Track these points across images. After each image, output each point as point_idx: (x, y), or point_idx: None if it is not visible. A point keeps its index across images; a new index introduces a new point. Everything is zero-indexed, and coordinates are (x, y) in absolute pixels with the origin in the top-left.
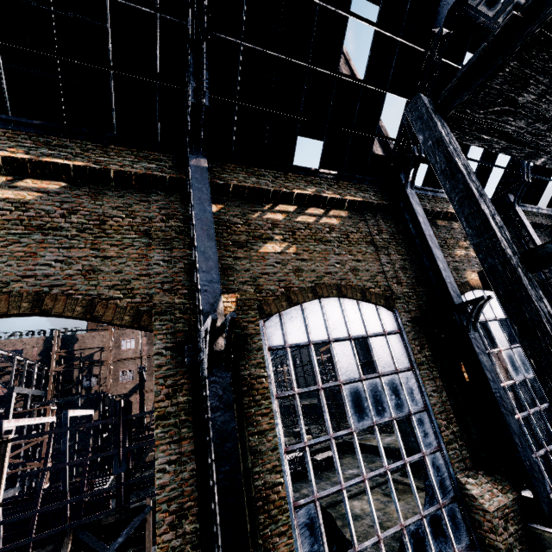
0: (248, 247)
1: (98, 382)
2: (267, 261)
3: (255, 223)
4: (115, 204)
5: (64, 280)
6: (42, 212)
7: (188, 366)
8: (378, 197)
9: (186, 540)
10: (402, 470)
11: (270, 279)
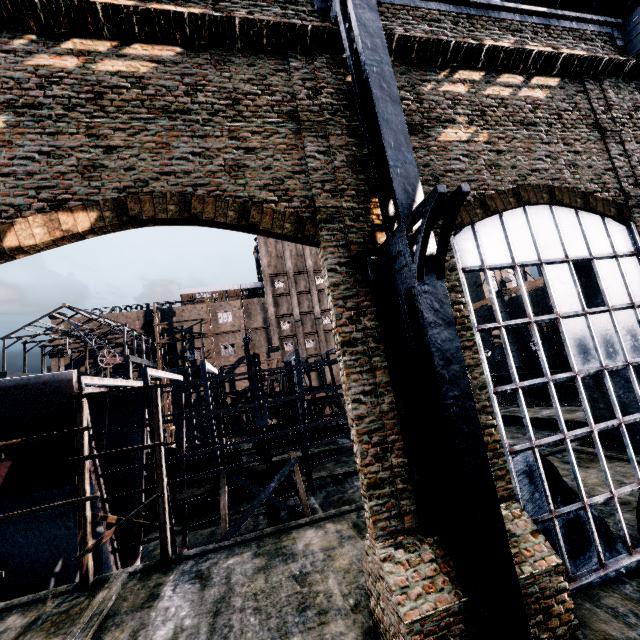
0: (423, 133)
1: (203, 355)
2: (450, 154)
3: (429, 99)
4: (245, 76)
5: (207, 179)
6: (163, 90)
7: (369, 287)
8: (608, 49)
9: (395, 473)
10: (579, 441)
11: (456, 178)
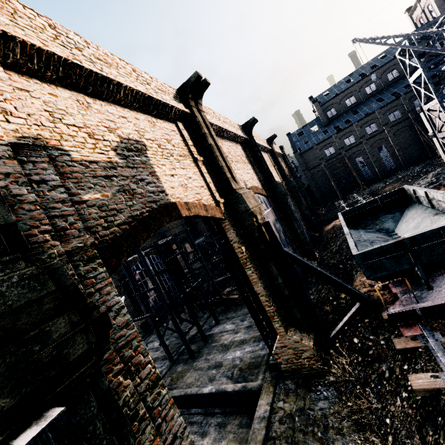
0: None
1: None
2: None
3: None
4: None
5: None
6: None
7: None
8: None
9: None
10: None
11: None
